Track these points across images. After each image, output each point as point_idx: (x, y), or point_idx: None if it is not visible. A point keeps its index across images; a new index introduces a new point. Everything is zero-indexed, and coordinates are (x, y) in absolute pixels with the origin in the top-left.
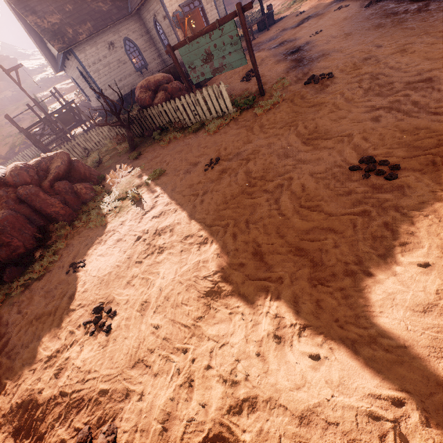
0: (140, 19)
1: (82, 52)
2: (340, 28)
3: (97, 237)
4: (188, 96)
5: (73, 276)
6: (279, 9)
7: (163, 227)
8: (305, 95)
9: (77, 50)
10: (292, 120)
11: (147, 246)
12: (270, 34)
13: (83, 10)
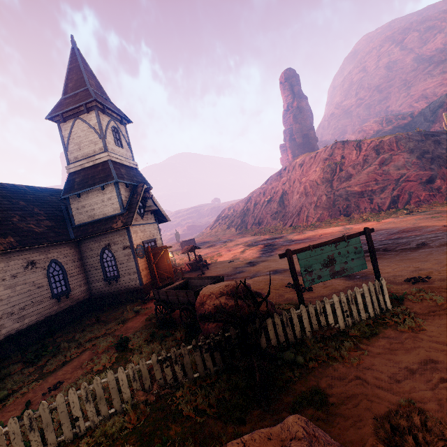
0: (77, 247)
1: None
2: None
3: None
4: (343, 293)
5: None
6: (182, 261)
7: None
8: (446, 287)
9: None
10: None
11: None
12: (225, 270)
13: (4, 225)
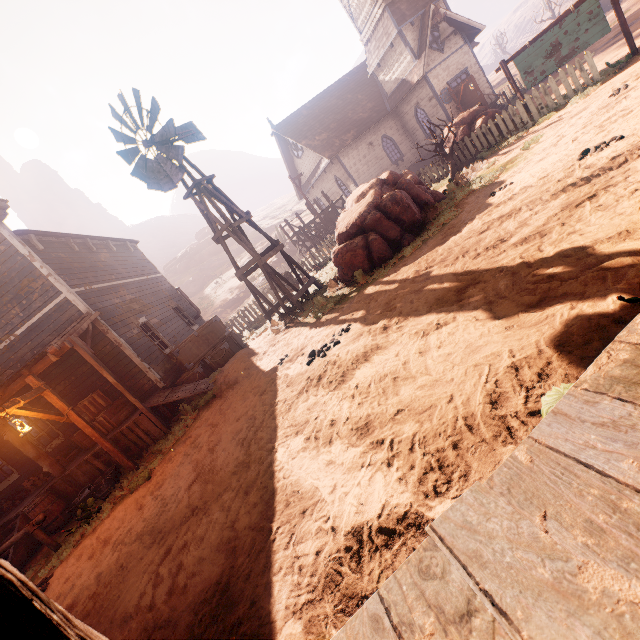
0: (397, 116)
1: (345, 157)
2: None
3: (501, 180)
4: (535, 90)
5: (507, 188)
6: None
7: (604, 119)
8: None
9: (342, 156)
10: None
11: (598, 128)
12: None
13: (345, 123)
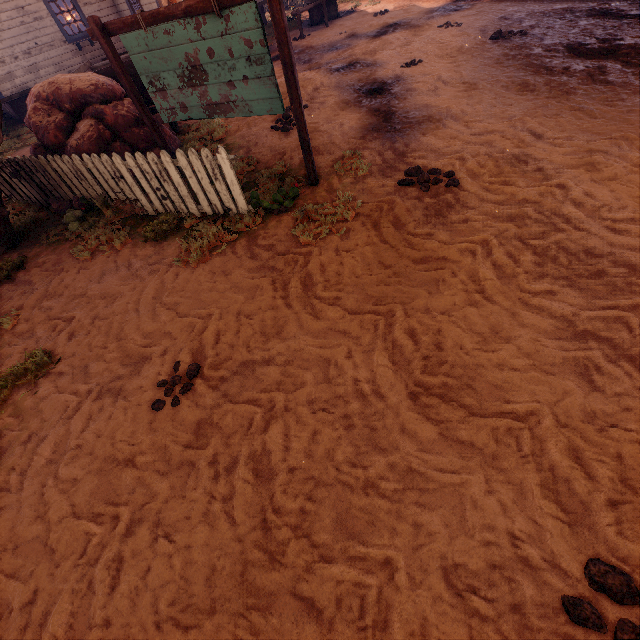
0: None
1: None
2: (455, 67)
3: None
4: (143, 157)
5: None
6: None
7: None
8: (404, 219)
9: None
10: (379, 293)
11: None
12: (331, 38)
13: None
